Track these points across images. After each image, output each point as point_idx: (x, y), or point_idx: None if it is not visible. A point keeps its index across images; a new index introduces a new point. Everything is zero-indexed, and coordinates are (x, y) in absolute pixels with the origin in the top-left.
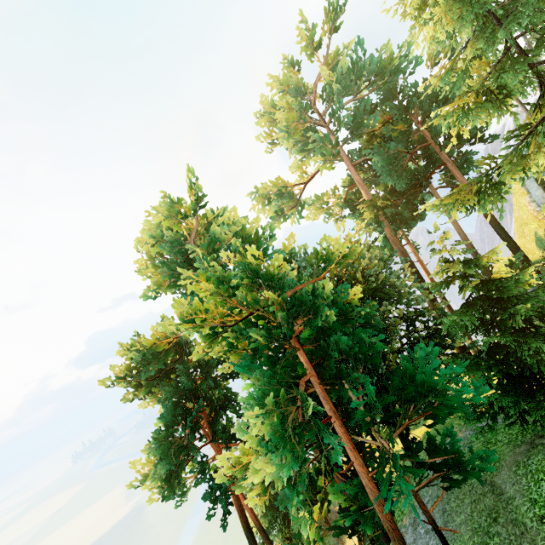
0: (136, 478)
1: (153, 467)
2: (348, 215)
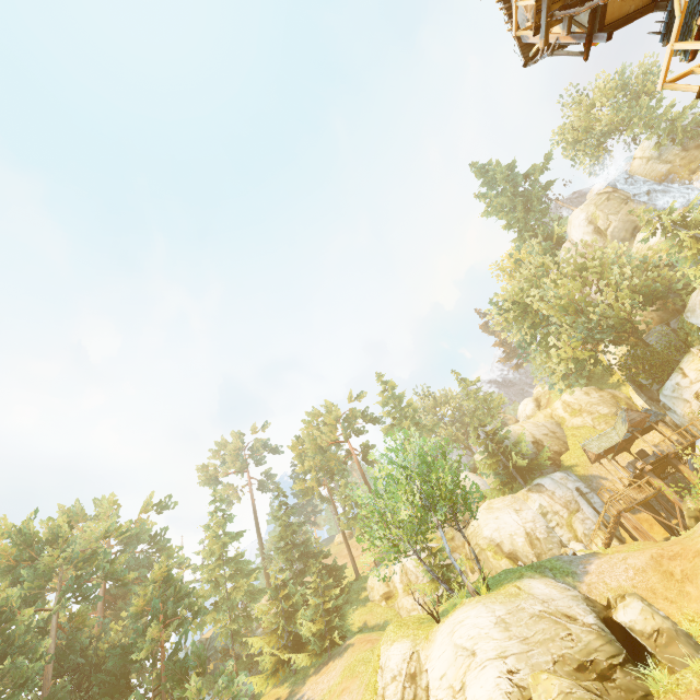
0: None
1: None
2: None
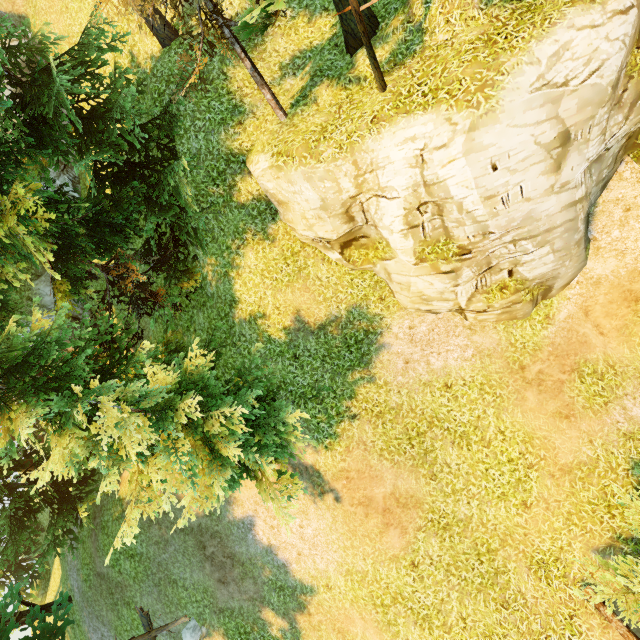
0: None
1: None
2: None
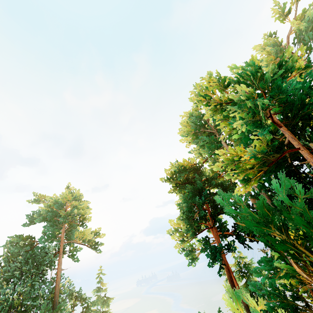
0: (170, 229)
1: (179, 216)
2: None
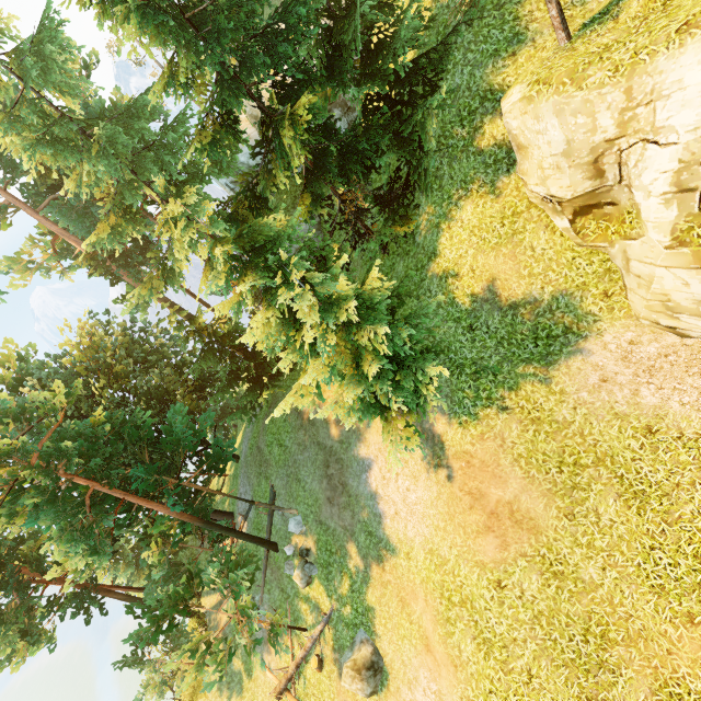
0: None
1: None
2: (73, 266)
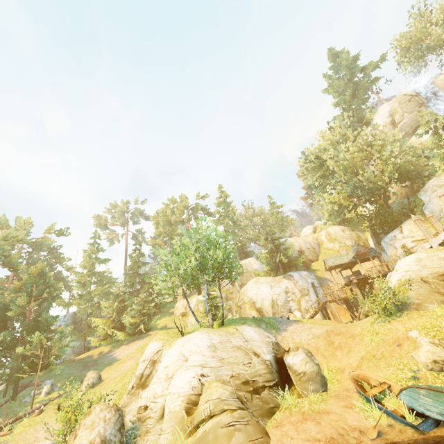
0: None
1: None
2: None
